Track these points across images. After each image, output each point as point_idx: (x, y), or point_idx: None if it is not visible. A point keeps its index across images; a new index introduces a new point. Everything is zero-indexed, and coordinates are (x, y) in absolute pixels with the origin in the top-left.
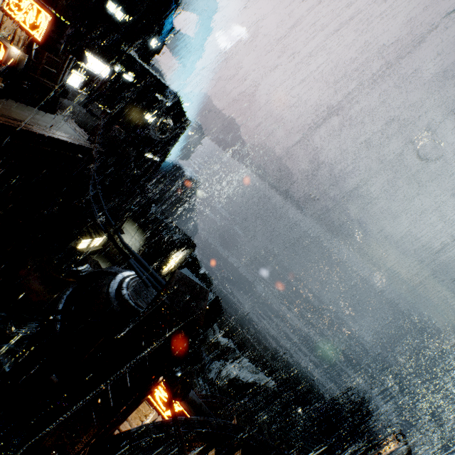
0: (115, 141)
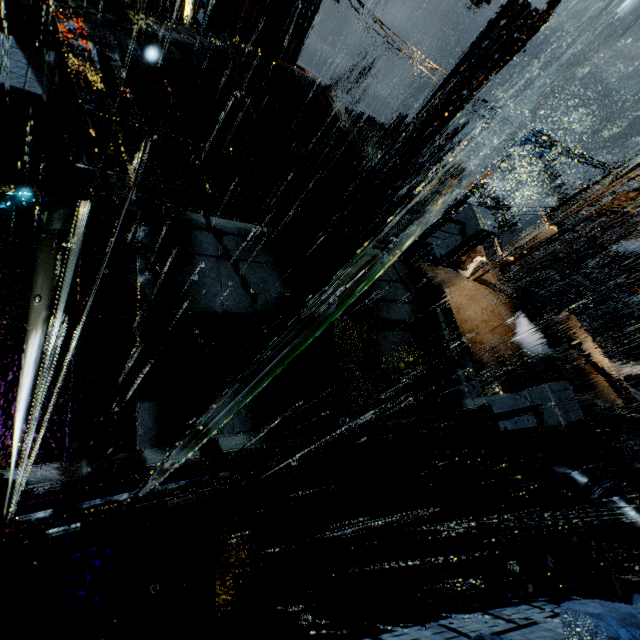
0: None
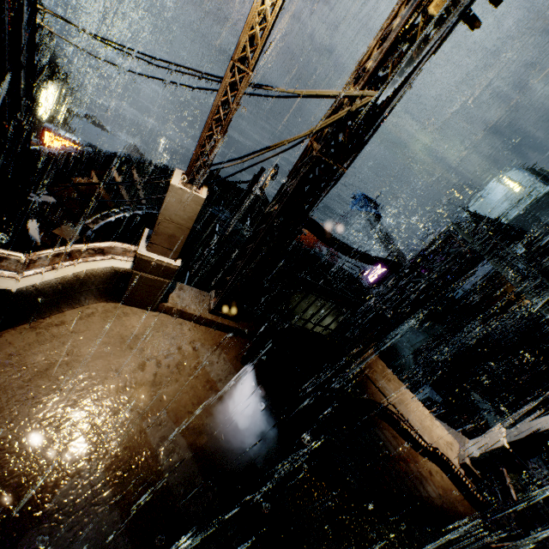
0: None
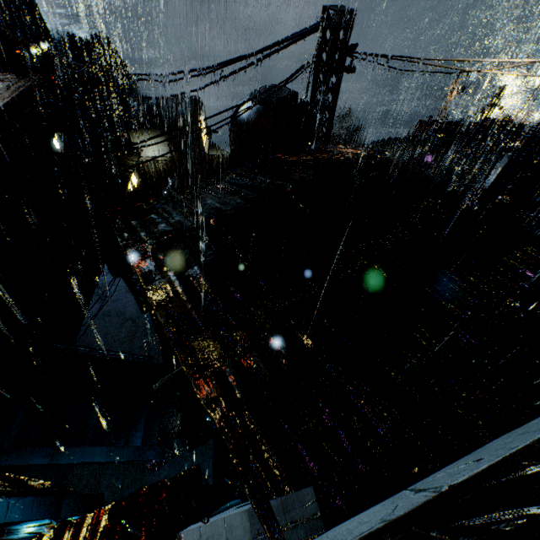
0: (6, 62)
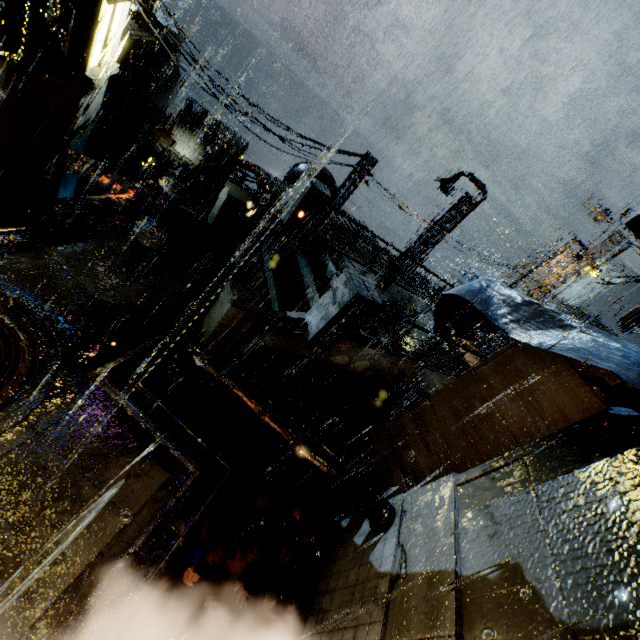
0: None
